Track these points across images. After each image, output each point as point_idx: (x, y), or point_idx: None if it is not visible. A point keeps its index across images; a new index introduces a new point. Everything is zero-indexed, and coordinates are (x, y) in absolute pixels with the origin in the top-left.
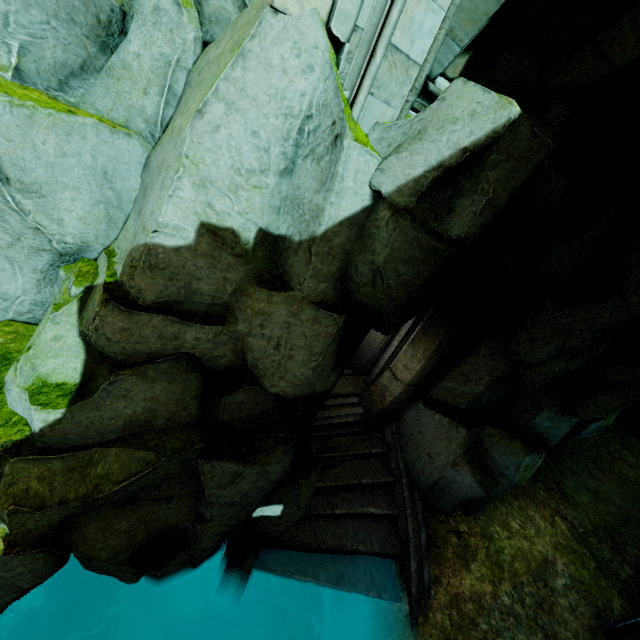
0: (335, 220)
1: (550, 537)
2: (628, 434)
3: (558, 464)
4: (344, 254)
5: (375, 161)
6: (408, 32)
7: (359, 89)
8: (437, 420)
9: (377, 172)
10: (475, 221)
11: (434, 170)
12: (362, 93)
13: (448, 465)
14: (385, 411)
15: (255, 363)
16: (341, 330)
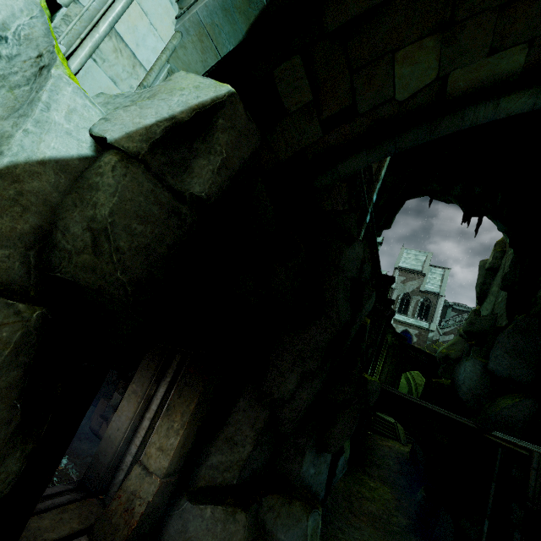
0: (32, 155)
1: None
2: (357, 472)
3: (329, 527)
4: (46, 208)
5: (98, 112)
6: (133, 34)
7: (79, 47)
8: (209, 516)
9: (100, 120)
10: (214, 179)
11: (167, 121)
12: (82, 50)
13: None
14: (134, 538)
15: None
16: (33, 338)
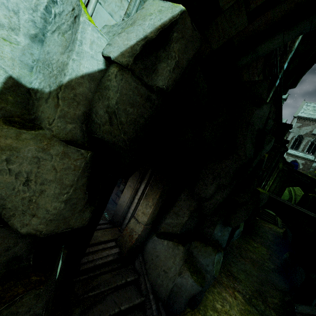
0: (77, 73)
1: (236, 307)
2: (246, 237)
3: (226, 260)
4: (87, 101)
5: (105, 40)
6: None
7: None
8: (166, 245)
9: (107, 46)
10: (171, 76)
11: (142, 40)
12: None
13: (177, 274)
14: (133, 246)
15: (2, 203)
16: (89, 165)
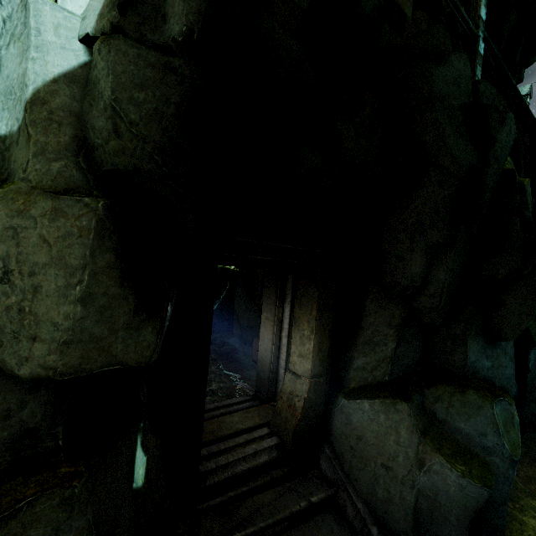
0: (45, 78)
1: None
2: None
3: None
4: (74, 118)
5: (78, 19)
6: None
7: None
8: (368, 409)
9: (81, 23)
10: (189, 7)
11: None
12: None
13: (414, 468)
14: (303, 427)
15: None
16: (109, 226)
